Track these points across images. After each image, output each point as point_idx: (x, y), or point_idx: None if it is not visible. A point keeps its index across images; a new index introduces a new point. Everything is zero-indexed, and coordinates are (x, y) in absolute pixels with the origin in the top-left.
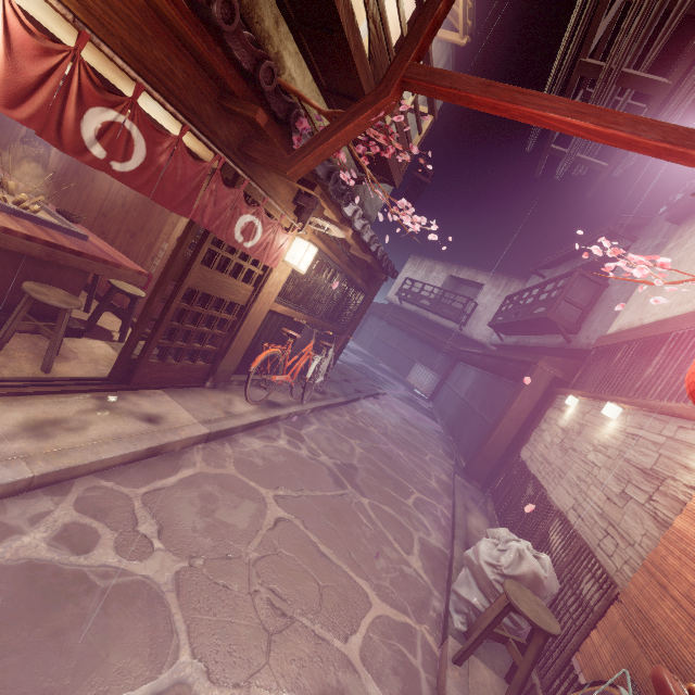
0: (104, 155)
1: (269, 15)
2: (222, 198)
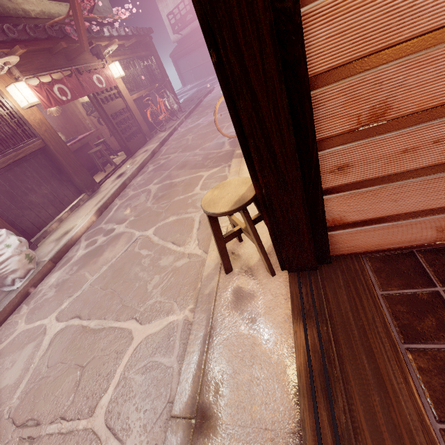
0: (66, 98)
1: (6, 2)
2: (85, 80)
